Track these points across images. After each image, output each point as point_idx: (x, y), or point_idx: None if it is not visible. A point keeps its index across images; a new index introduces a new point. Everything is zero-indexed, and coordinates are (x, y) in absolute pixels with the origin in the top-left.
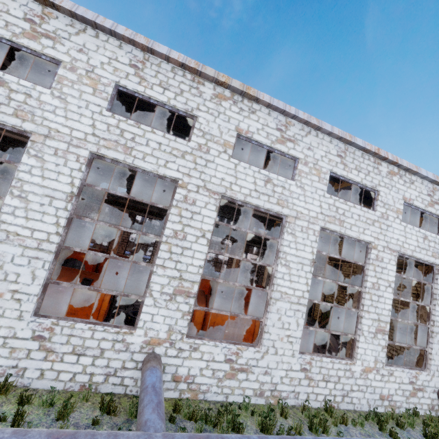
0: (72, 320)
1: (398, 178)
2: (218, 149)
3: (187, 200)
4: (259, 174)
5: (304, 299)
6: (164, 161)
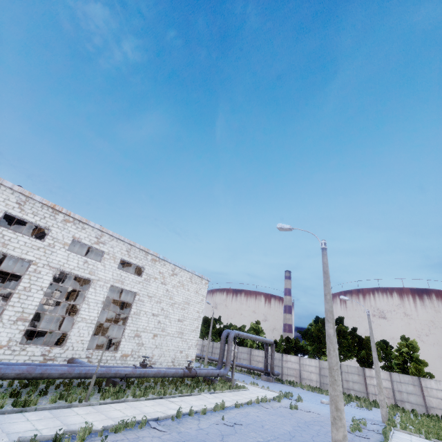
0: None
1: (72, 225)
2: None
3: None
4: None
5: None
6: None
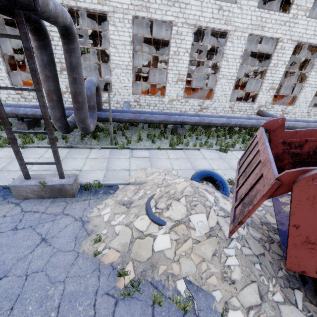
0: (237, 102)
1: None
2: (302, 14)
3: (282, 48)
4: None
5: None
6: (276, 29)
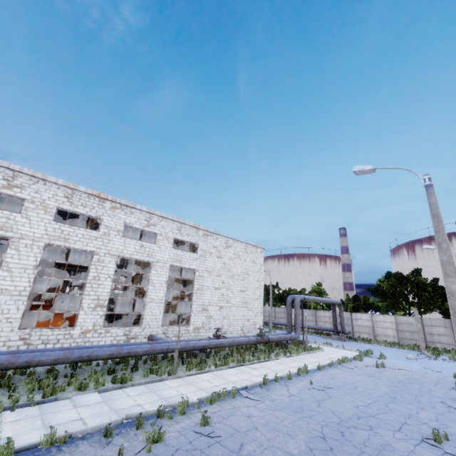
0: None
1: (121, 211)
2: None
3: None
4: None
5: (26, 292)
6: None
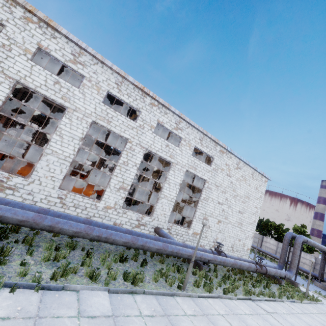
0: None
1: (157, 108)
2: (19, 51)
3: None
4: (51, 77)
5: (70, 158)
6: None
